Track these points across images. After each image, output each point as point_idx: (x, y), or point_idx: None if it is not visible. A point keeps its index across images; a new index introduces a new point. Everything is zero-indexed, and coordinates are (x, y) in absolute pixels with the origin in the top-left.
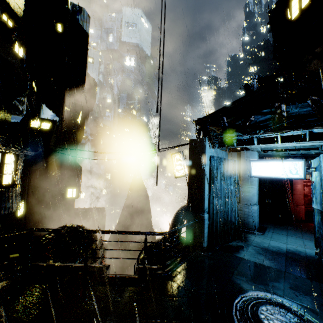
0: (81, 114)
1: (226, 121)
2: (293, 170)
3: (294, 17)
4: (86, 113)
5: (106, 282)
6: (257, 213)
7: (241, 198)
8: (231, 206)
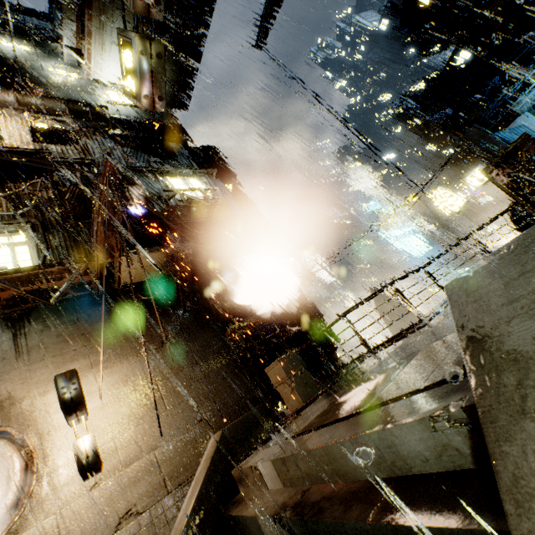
0: None
1: (480, 96)
2: None
3: (429, 1)
4: None
5: None
6: None
7: None
8: None
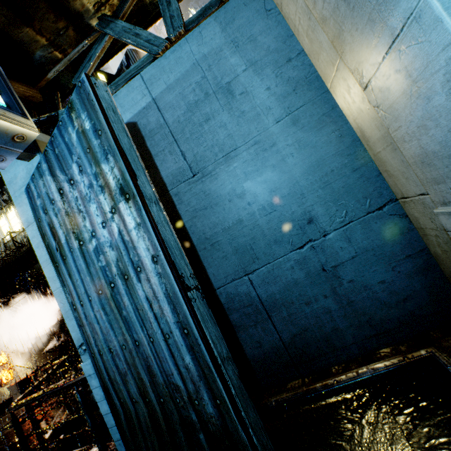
0: None
1: None
2: None
3: None
4: None
5: (31, 445)
6: None
7: (410, 161)
8: (143, 316)
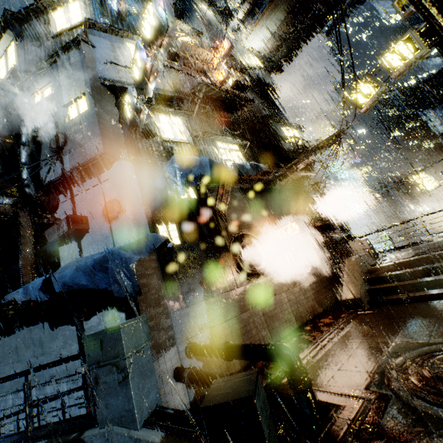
0: None
1: None
2: None
3: None
4: None
5: None
6: None
7: None
8: None
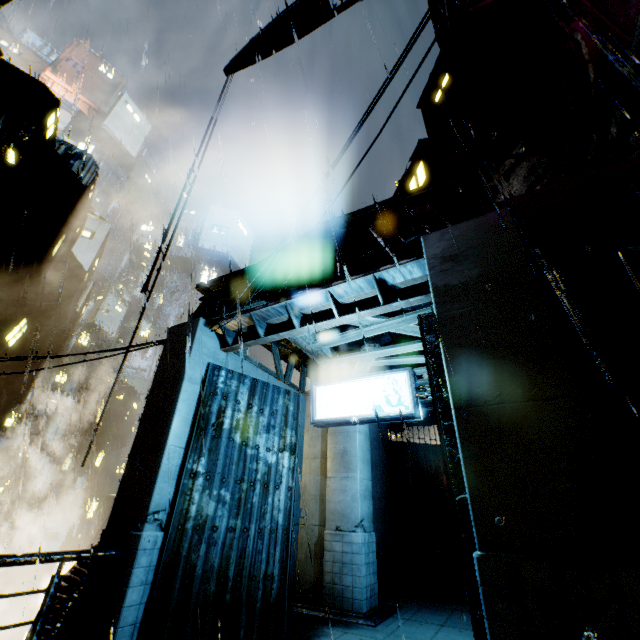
0: (25, 325)
1: (249, 287)
2: (392, 396)
3: None
4: (59, 338)
5: None
6: (368, 557)
7: (328, 509)
8: (262, 514)
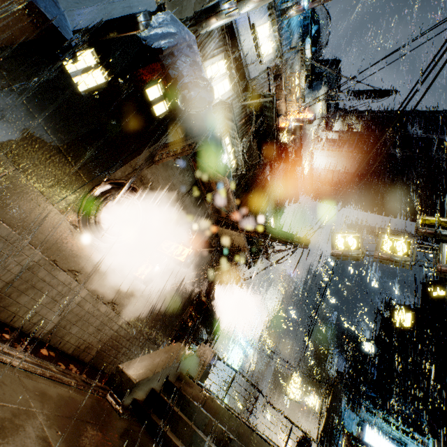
0: None
1: (362, 389)
2: None
3: (399, 326)
4: None
5: None
6: None
7: None
8: None
